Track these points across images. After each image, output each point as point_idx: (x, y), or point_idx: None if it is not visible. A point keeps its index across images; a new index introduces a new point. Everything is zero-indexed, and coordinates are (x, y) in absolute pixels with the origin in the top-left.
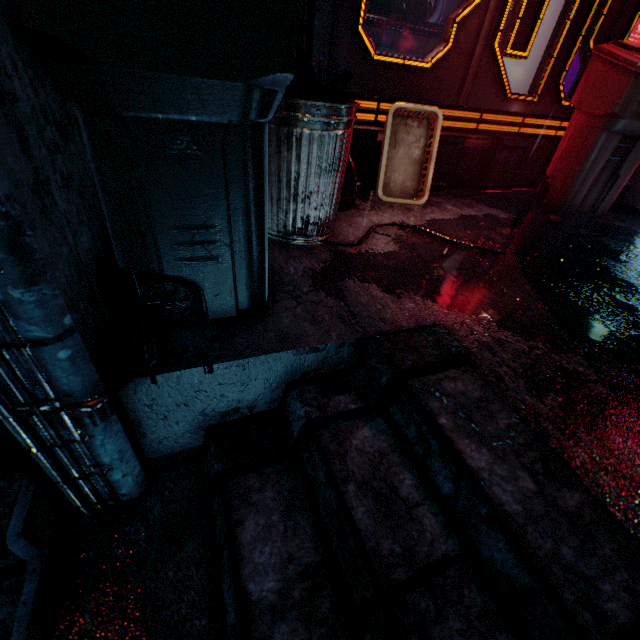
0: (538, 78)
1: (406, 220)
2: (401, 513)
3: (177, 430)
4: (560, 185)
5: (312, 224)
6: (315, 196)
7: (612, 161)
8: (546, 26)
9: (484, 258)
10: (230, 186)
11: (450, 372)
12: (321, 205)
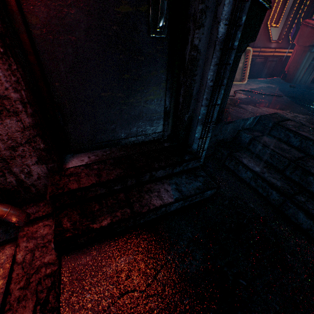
0: (281, 34)
1: (242, 89)
2: (287, 151)
3: (209, 145)
4: (291, 74)
5: None
6: None
7: (311, 63)
8: (284, 14)
9: (276, 98)
10: (233, 71)
11: (287, 122)
12: None
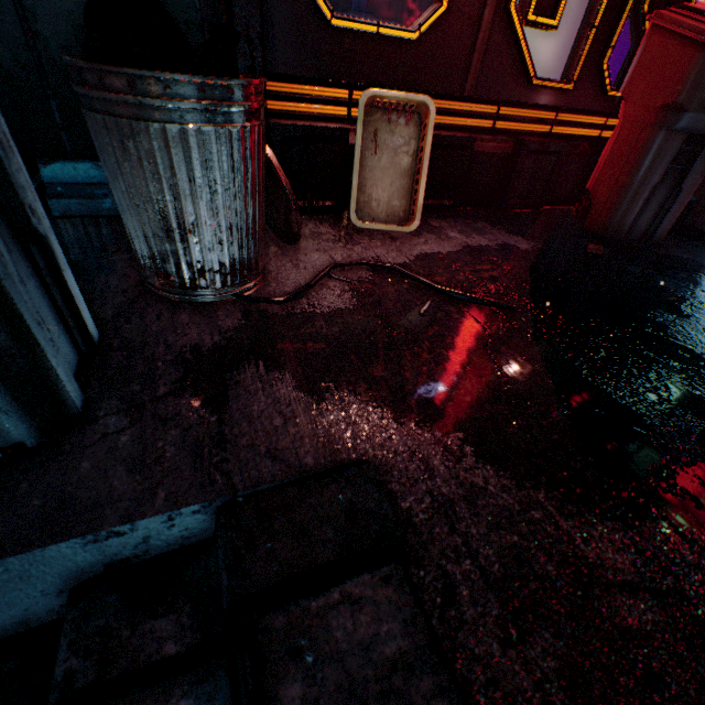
0: (574, 57)
1: (384, 255)
2: None
3: None
4: (604, 203)
5: (210, 272)
6: (203, 230)
7: (673, 170)
8: None
9: (483, 316)
10: None
11: (357, 583)
12: (219, 243)
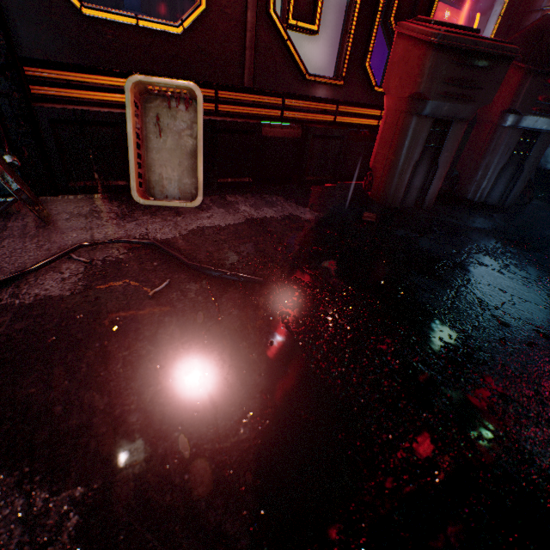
0: (340, 59)
1: (155, 231)
2: None
3: None
4: (381, 177)
5: None
6: None
7: (429, 149)
8: None
9: (224, 293)
10: None
11: None
12: None
